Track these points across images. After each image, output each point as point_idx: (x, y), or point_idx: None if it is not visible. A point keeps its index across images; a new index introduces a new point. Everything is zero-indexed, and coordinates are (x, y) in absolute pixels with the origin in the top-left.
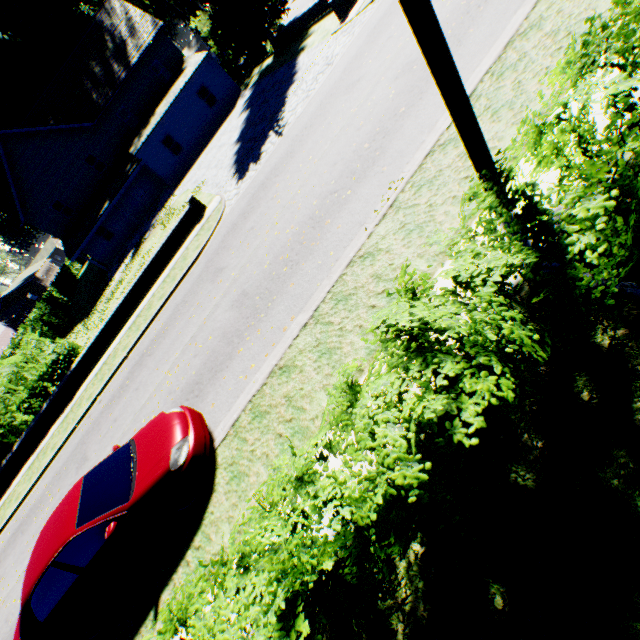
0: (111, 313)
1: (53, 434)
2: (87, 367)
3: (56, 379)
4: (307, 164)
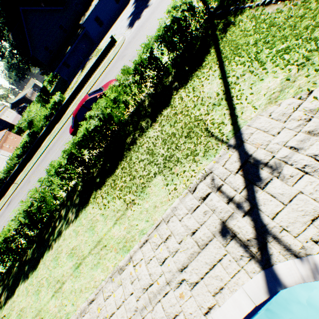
0: (78, 83)
1: (56, 127)
2: (68, 105)
3: (56, 109)
4: (158, 14)
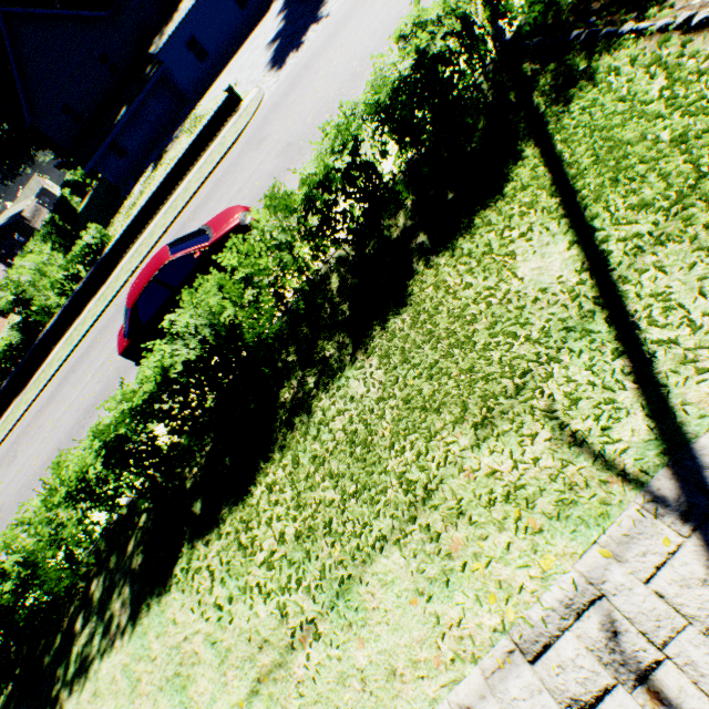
0: (145, 200)
1: (89, 310)
2: (120, 254)
3: (88, 264)
4: (350, 39)
